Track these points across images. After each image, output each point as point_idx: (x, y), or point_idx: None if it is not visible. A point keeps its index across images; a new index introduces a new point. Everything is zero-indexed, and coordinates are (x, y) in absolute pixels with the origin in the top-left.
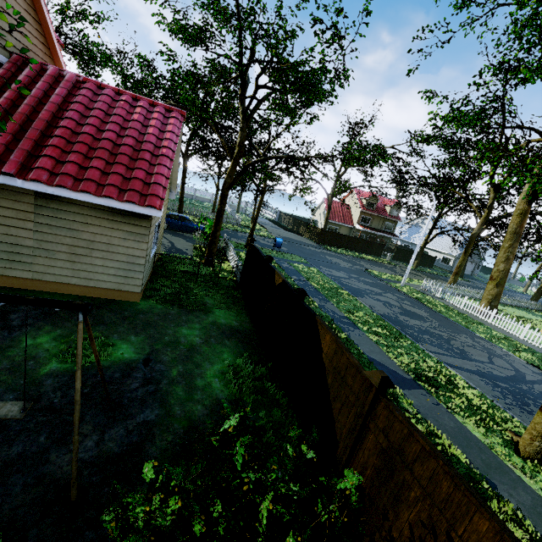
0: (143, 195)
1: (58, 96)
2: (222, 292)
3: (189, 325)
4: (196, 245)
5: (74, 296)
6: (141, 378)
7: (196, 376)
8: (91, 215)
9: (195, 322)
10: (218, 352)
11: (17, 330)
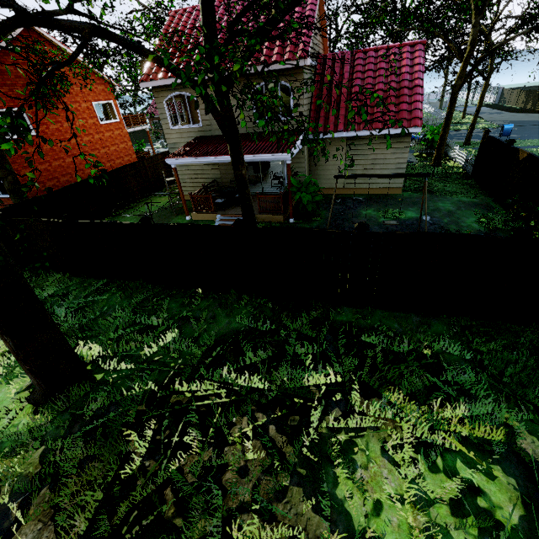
0: (408, 120)
1: (346, 73)
2: (456, 182)
3: (442, 202)
4: (415, 153)
5: (365, 195)
6: (428, 222)
7: (459, 222)
8: (374, 143)
9: (445, 200)
10: (469, 212)
11: (355, 209)
